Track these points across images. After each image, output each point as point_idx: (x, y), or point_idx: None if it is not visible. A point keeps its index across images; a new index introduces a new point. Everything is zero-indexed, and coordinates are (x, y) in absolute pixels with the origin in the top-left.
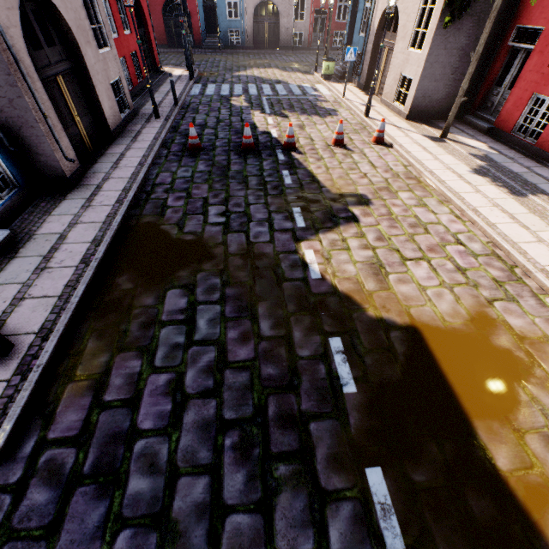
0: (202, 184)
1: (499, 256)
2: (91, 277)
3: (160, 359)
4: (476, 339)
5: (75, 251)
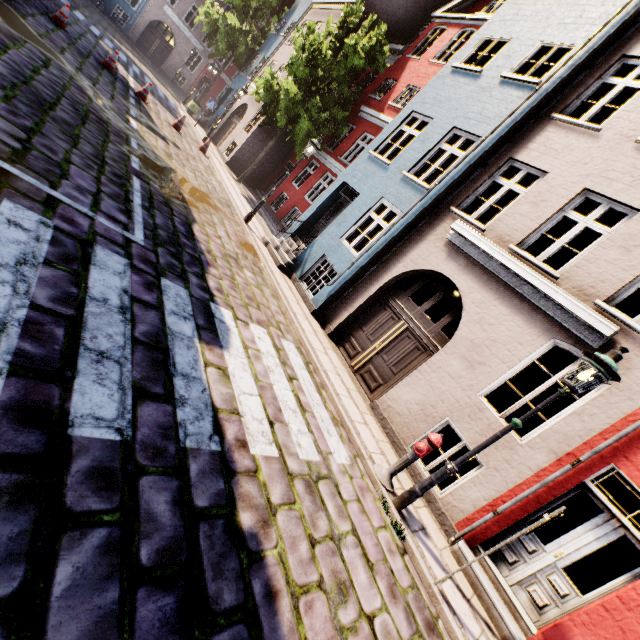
0: (62, 41)
1: (229, 203)
2: None
3: (24, 54)
4: (199, 192)
5: None
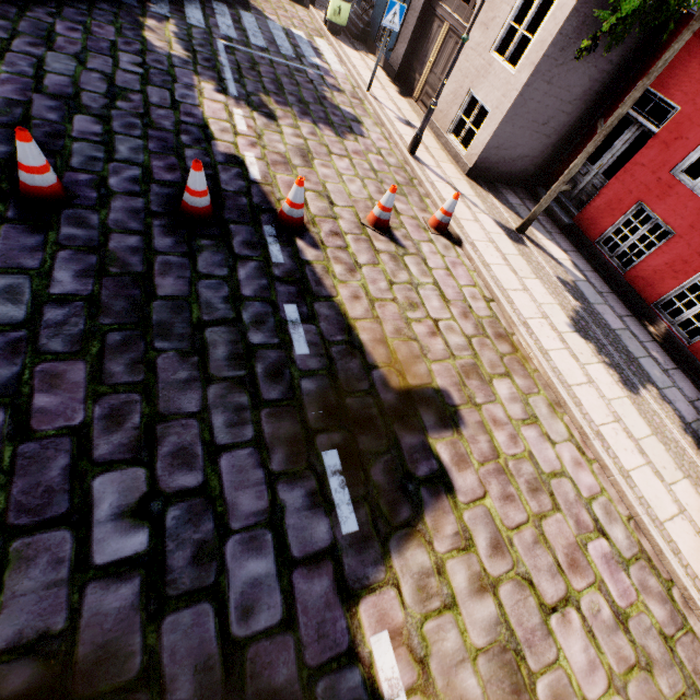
0: (66, 363)
1: (649, 556)
2: None
3: None
4: None
5: None
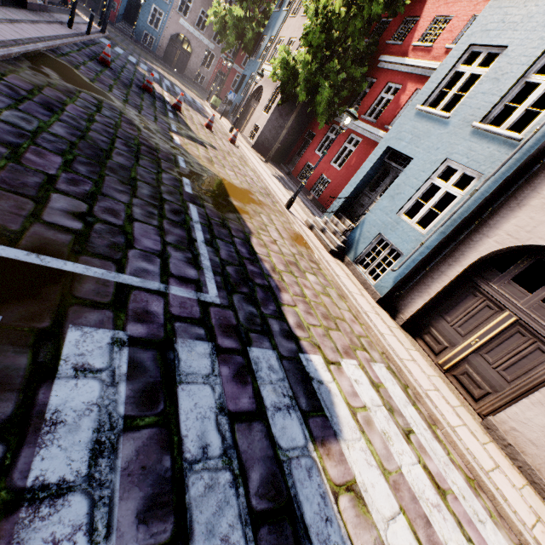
0: (109, 79)
1: (267, 191)
2: (23, 51)
3: (79, 105)
4: (243, 191)
5: (5, 33)
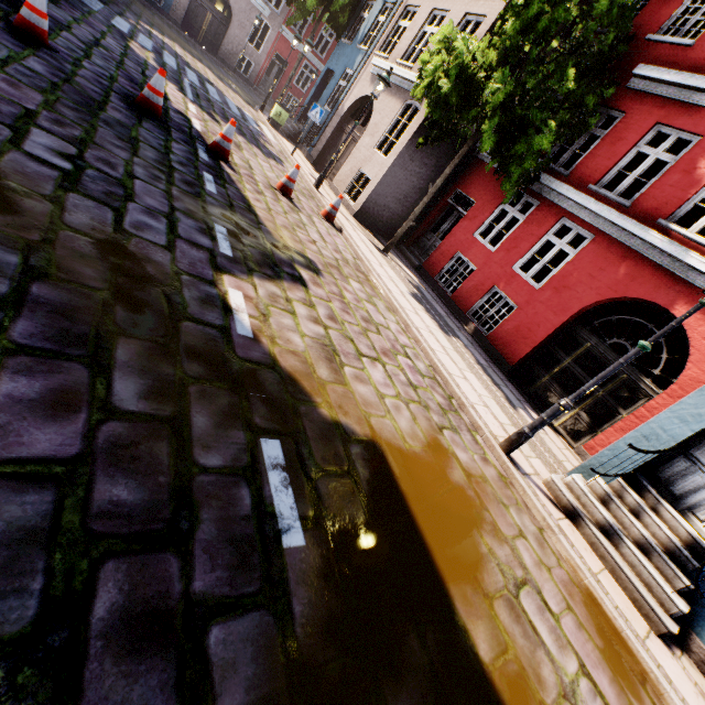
0: (27, 87)
1: (440, 382)
2: None
3: None
4: (436, 470)
5: None
